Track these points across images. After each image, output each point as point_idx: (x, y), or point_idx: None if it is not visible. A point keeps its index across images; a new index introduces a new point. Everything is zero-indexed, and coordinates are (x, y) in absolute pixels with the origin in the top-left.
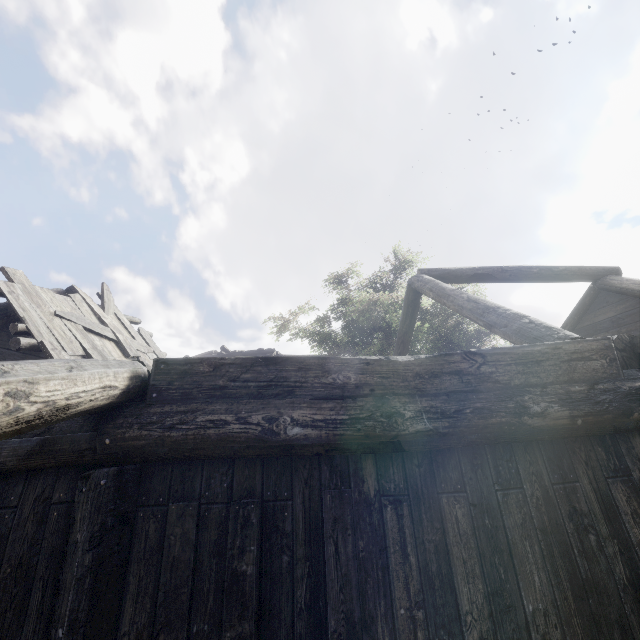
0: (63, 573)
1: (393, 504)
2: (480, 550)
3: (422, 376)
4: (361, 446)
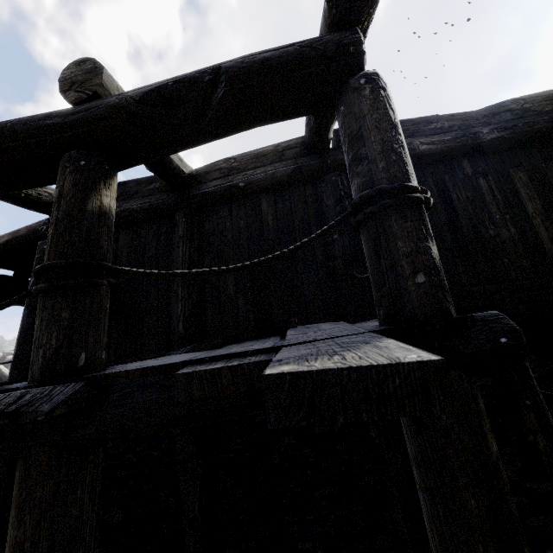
0: (325, 219)
1: (483, 176)
2: (535, 188)
3: (487, 116)
4: (460, 152)
